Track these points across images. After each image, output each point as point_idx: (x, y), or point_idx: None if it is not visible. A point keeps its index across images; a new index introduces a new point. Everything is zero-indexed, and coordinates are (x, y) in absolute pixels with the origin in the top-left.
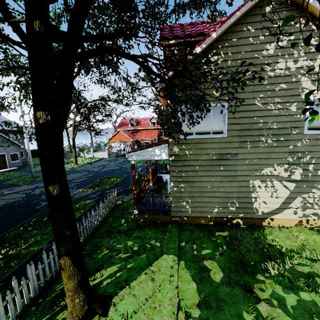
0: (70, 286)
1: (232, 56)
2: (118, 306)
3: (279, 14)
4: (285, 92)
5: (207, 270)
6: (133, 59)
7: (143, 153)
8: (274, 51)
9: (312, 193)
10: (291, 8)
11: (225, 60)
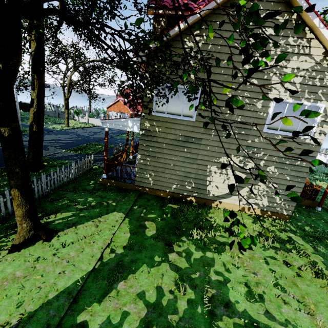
0: (19, 213)
1: (213, 40)
2: (61, 238)
3: (267, 4)
4: (255, 88)
5: (145, 227)
6: (83, 26)
7: (117, 123)
8: None
9: (258, 186)
10: (279, 0)
11: (206, 43)
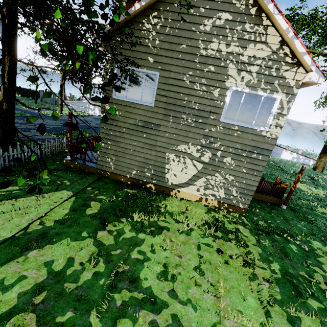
0: None
1: (171, 23)
2: None
3: None
4: (212, 75)
5: (88, 206)
6: None
7: (79, 104)
8: (210, 28)
9: (215, 177)
10: None
11: (164, 25)
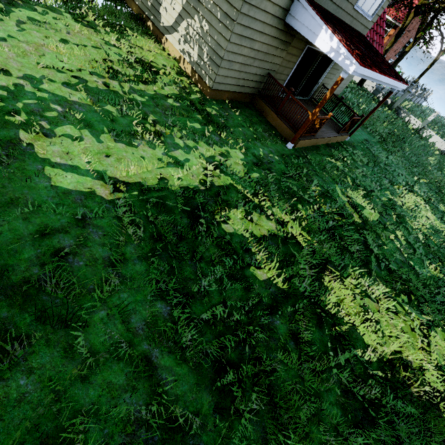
0: None
1: None
2: None
3: None
4: None
5: None
6: None
7: None
8: None
9: (194, 22)
10: None
11: None
